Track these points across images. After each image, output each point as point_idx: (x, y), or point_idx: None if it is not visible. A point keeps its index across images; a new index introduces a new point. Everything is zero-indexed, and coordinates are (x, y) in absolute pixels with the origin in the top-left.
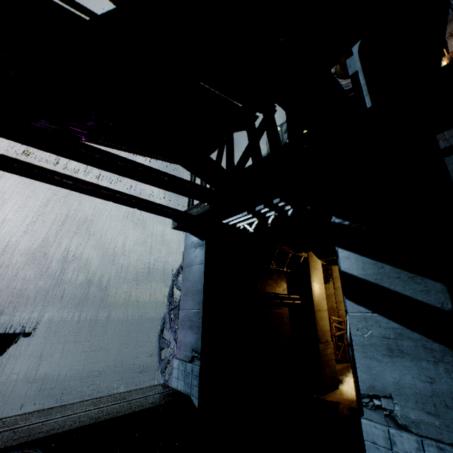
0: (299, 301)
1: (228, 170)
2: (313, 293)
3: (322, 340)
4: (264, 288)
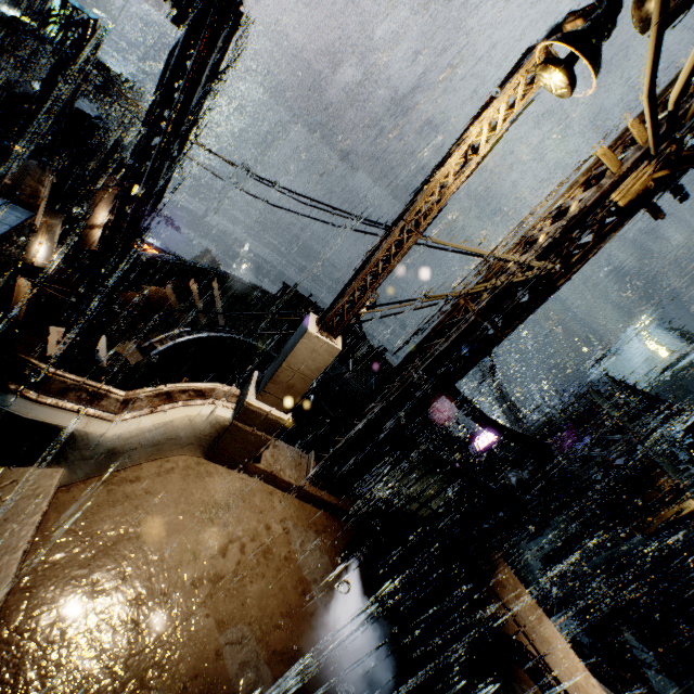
0: (669, 497)
1: (688, 460)
2: (683, 503)
3: (659, 518)
4: (656, 479)
